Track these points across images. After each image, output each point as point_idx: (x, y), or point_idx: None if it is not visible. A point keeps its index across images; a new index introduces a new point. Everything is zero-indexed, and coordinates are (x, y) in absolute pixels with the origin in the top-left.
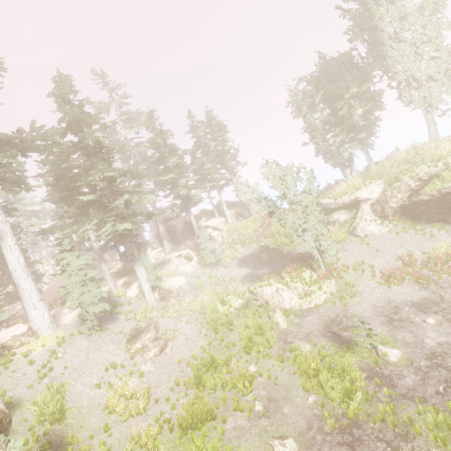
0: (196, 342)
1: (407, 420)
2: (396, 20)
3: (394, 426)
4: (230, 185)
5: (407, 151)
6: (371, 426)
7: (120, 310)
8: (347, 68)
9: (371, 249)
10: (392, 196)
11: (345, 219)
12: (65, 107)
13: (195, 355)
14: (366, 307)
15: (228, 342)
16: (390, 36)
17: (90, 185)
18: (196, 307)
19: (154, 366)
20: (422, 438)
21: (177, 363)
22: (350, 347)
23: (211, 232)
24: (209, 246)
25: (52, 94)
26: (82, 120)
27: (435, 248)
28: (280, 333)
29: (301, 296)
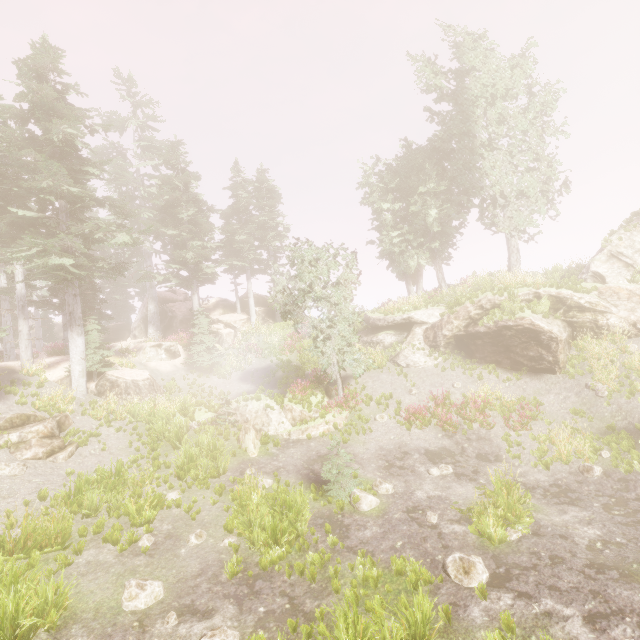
0: (116, 456)
1: (333, 574)
2: (493, 124)
3: (313, 581)
4: (266, 273)
5: (483, 277)
6: (284, 579)
7: (17, 388)
8: (430, 160)
9: (407, 383)
10: (448, 322)
11: (391, 342)
12: (31, 80)
13: (100, 469)
14: (370, 448)
15: (163, 461)
16: (483, 139)
17: (42, 202)
18: (143, 411)
19: (22, 469)
20: (338, 596)
21: (65, 475)
22: (322, 488)
23: (221, 329)
24: (206, 342)
25: (23, 61)
26: (56, 109)
27: (476, 391)
28: (243, 462)
29: (296, 422)
